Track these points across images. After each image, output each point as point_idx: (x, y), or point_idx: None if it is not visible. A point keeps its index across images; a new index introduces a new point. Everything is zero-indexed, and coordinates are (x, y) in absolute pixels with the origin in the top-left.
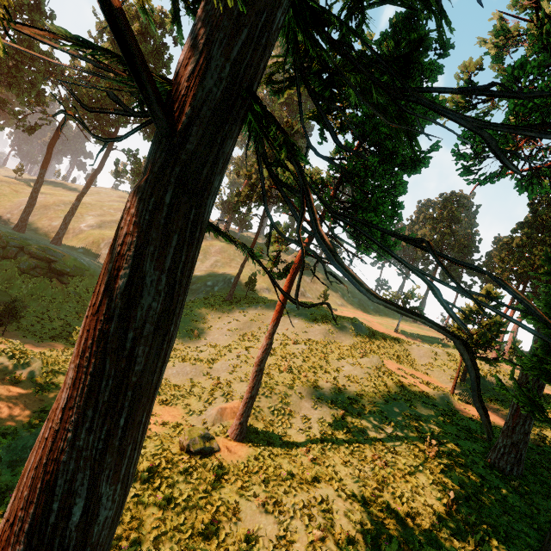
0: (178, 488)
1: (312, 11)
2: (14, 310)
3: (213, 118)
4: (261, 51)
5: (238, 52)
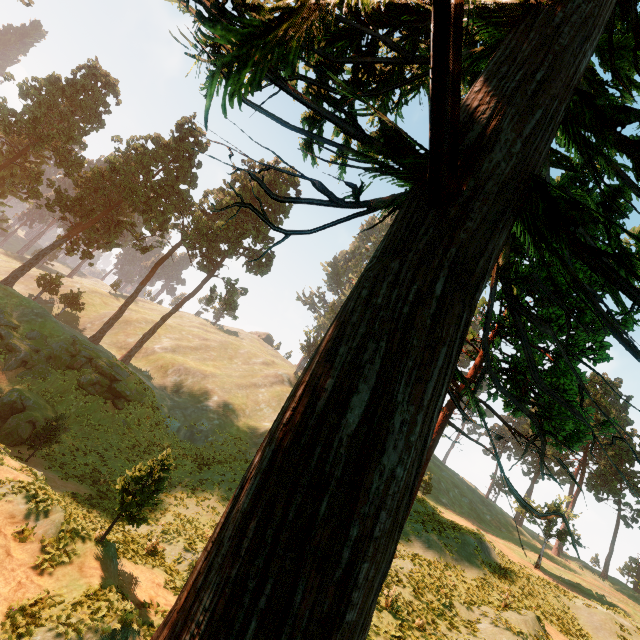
0: None
1: (597, 111)
2: (54, 430)
3: (499, 195)
4: (546, 138)
5: (531, 130)
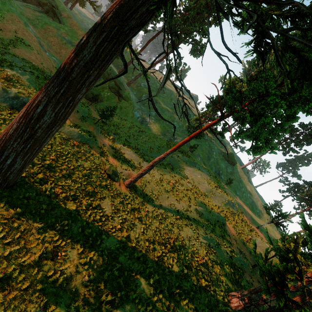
0: (92, 176)
1: None
2: (97, 98)
3: None
4: None
5: None
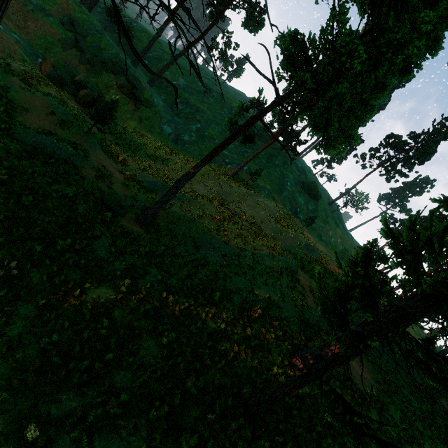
0: (78, 206)
1: None
2: (97, 102)
3: None
4: None
5: None
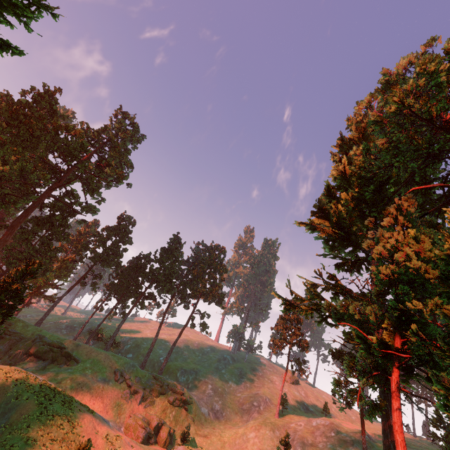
0: None
1: None
2: (188, 433)
3: None
4: None
5: None
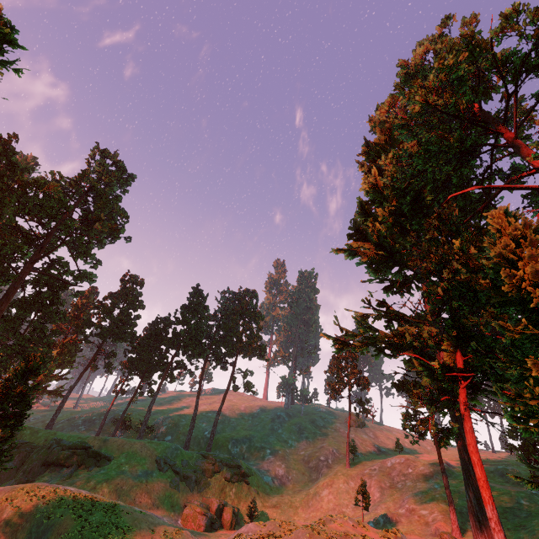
0: None
1: None
2: (255, 508)
3: None
4: None
5: None
